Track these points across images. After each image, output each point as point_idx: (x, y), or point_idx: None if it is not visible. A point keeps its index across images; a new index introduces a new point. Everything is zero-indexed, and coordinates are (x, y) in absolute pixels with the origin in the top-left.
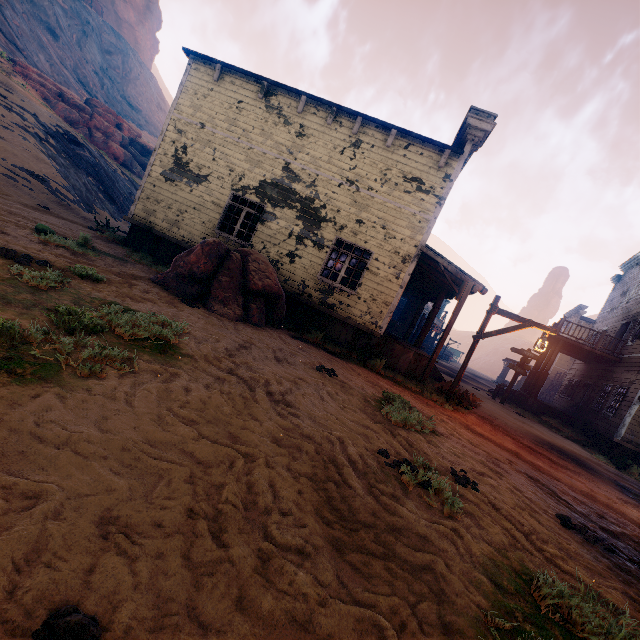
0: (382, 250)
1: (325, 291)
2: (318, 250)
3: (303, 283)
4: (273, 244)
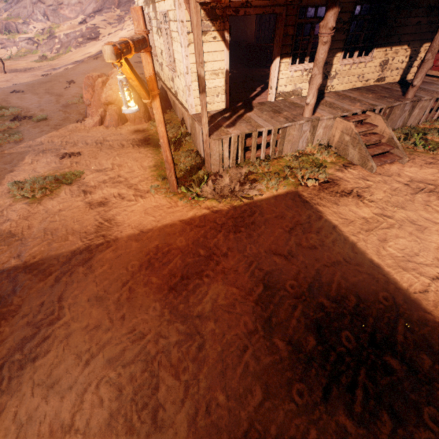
0: (168, 2)
1: (172, 79)
2: (162, 37)
3: (168, 77)
4: (158, 48)
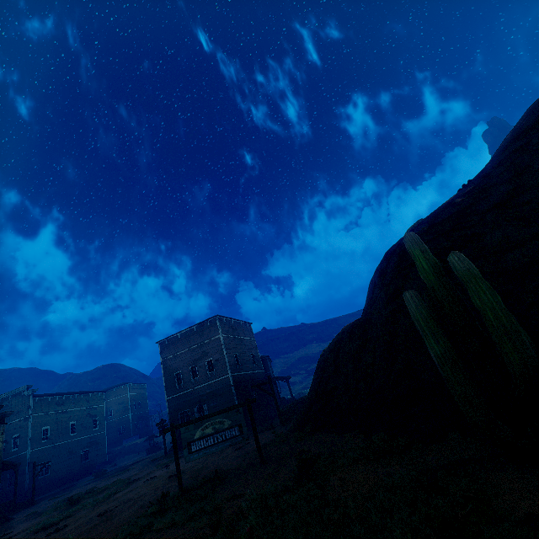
0: None
1: None
2: None
3: None
4: None
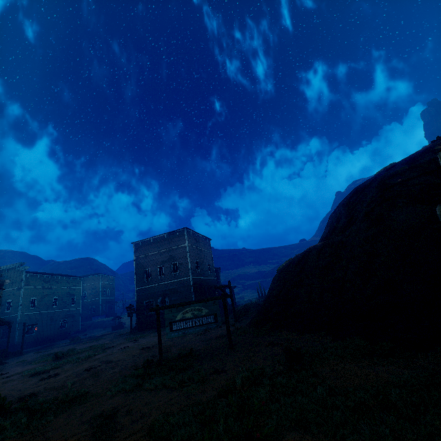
0: None
1: None
2: None
3: None
4: None
